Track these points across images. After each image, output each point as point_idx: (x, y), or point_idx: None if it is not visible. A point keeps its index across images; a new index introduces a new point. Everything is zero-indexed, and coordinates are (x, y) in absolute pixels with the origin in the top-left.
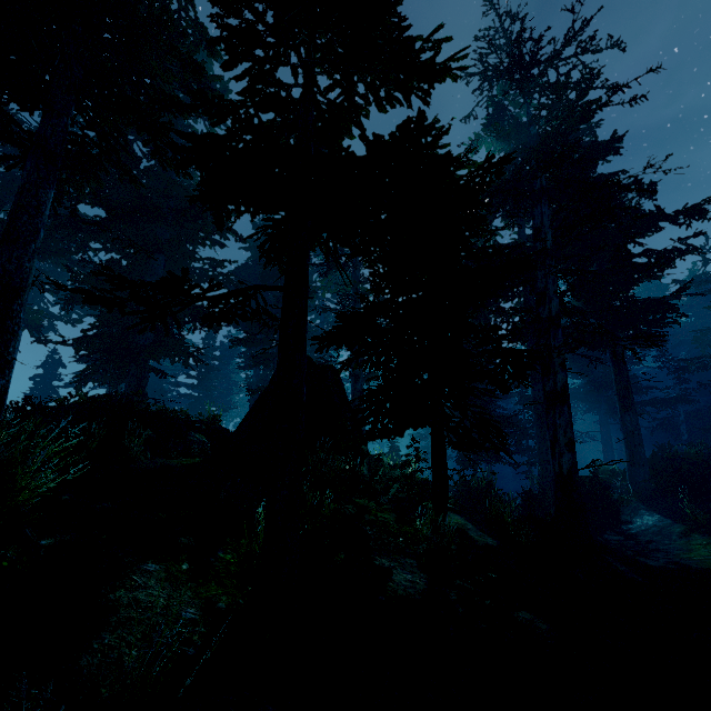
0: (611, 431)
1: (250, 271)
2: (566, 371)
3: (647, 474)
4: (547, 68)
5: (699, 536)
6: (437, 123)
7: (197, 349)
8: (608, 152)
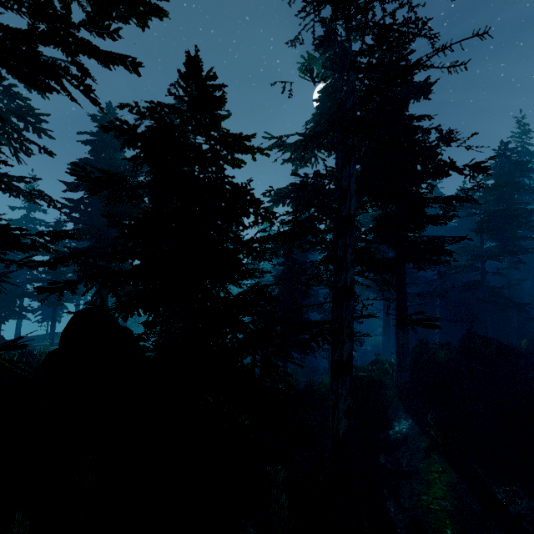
0: (391, 304)
1: (91, 166)
2: (352, 342)
3: (408, 377)
4: (373, 1)
5: (437, 457)
6: (214, 79)
7: (1, 273)
8: (419, 95)
